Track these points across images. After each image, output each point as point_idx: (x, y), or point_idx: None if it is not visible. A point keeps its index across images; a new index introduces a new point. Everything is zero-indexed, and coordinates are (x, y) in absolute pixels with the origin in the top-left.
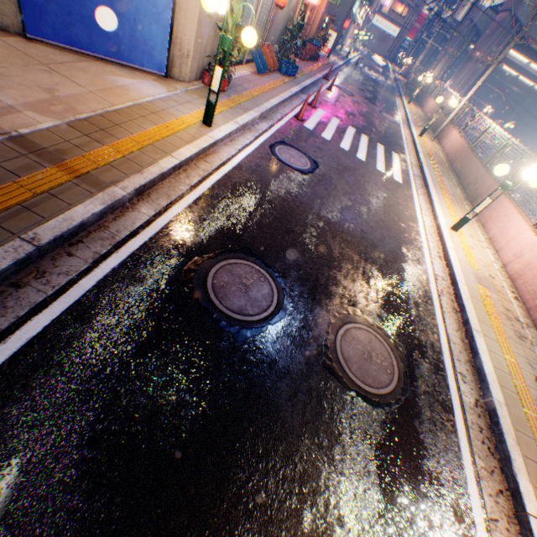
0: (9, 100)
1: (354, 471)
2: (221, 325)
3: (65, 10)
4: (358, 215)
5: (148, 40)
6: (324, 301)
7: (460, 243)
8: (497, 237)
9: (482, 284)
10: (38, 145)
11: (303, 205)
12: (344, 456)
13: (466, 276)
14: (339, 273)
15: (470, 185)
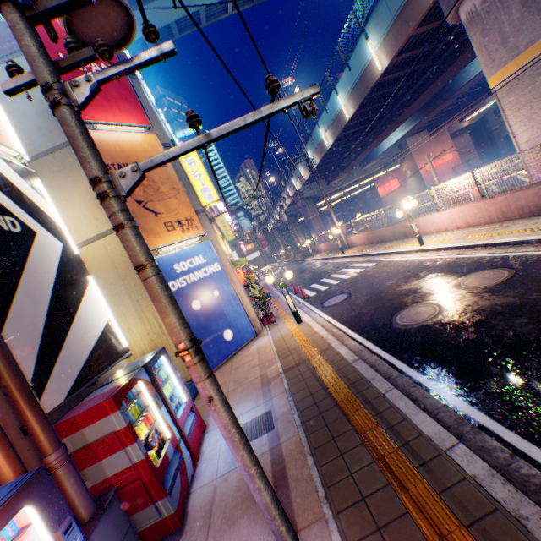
0: (255, 376)
1: (540, 284)
2: (434, 320)
3: (215, 346)
4: (390, 279)
5: (243, 327)
6: (440, 291)
7: (432, 243)
8: (436, 228)
9: (464, 237)
10: (292, 365)
11: (372, 297)
12: (530, 286)
13: (455, 242)
14: (425, 286)
15: (393, 235)
